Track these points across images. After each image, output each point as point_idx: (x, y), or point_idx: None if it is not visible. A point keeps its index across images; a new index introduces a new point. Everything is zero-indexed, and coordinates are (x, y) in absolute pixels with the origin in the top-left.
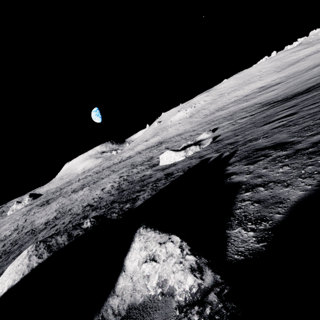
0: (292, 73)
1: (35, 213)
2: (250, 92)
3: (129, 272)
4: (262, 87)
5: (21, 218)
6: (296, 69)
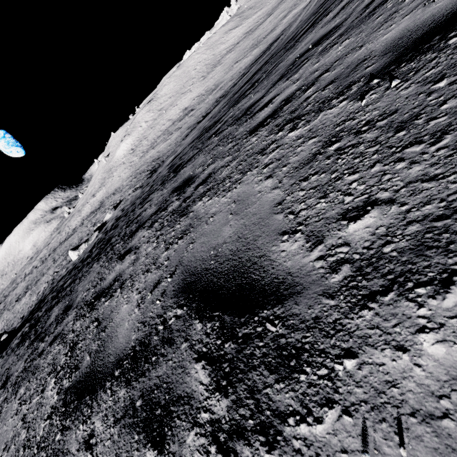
0: (205, 91)
1: None
2: (178, 115)
3: None
4: (185, 111)
5: None
6: (209, 84)
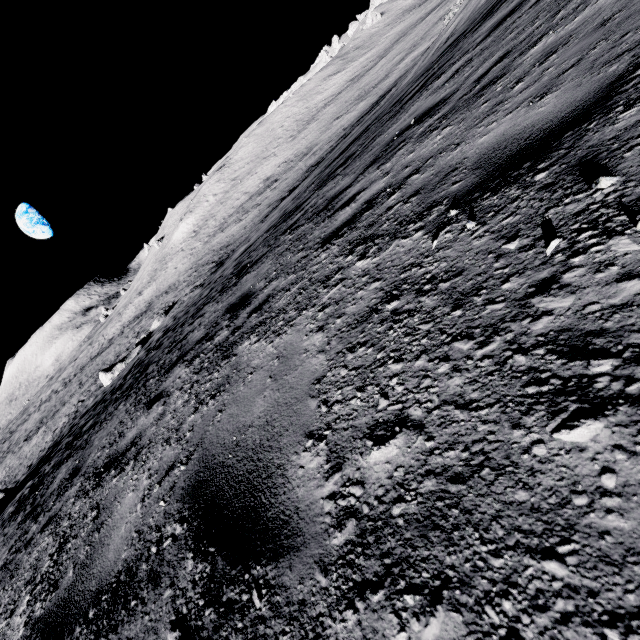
0: (294, 155)
1: None
2: (257, 187)
3: None
4: (267, 181)
5: None
6: (300, 146)
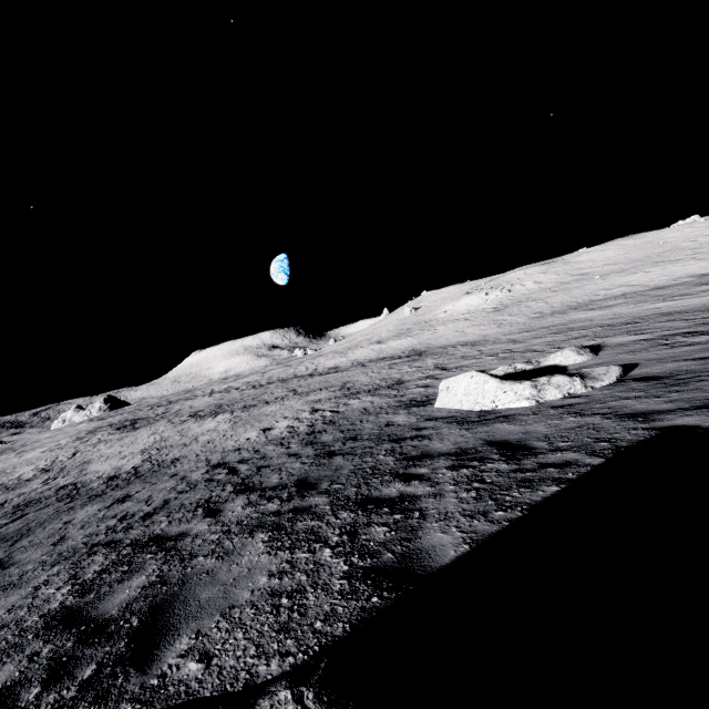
0: None
1: (99, 443)
2: (669, 281)
3: None
4: (708, 275)
5: (70, 444)
6: None
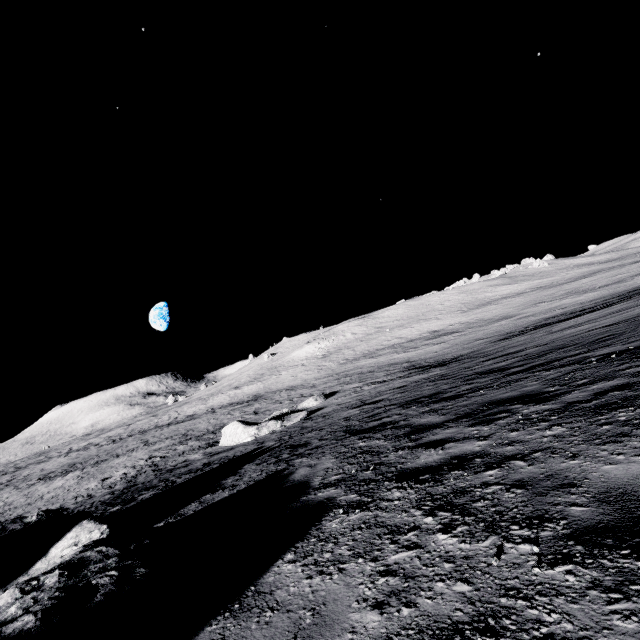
0: (476, 320)
1: None
2: (418, 335)
3: (50, 557)
4: (435, 332)
5: None
6: (482, 315)
